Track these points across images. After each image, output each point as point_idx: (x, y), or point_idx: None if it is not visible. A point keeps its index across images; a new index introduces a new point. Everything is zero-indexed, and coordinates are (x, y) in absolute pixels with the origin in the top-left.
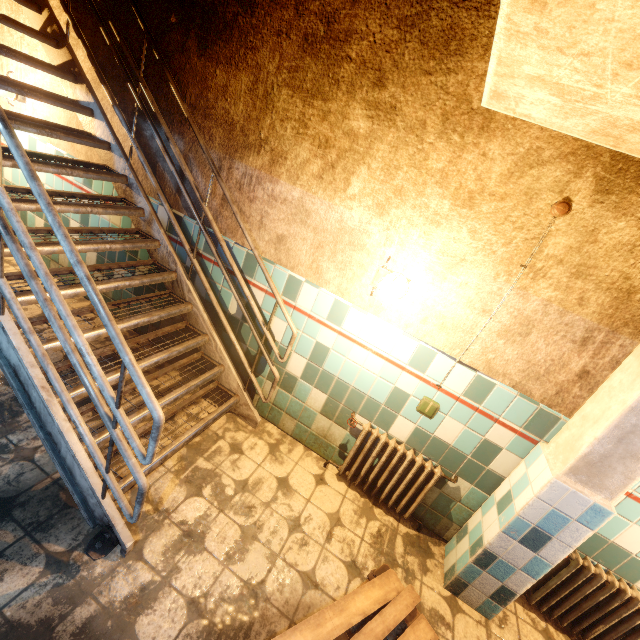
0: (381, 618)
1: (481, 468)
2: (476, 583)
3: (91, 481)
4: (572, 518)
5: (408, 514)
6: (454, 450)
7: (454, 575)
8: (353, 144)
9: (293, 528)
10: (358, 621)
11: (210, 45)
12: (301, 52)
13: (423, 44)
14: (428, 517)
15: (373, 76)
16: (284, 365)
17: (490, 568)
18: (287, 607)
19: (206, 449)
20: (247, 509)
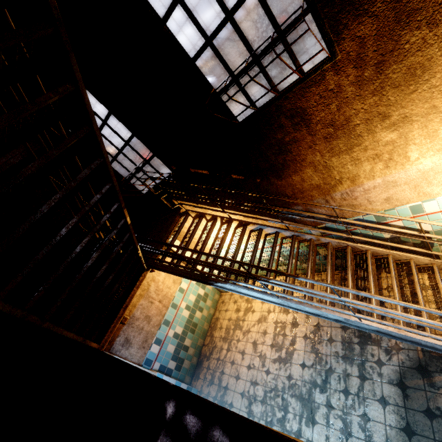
0: None
1: None
2: None
3: None
4: None
5: None
6: None
7: None
8: (394, 145)
9: None
10: None
11: (281, 174)
12: (328, 143)
13: (397, 87)
14: None
15: (378, 119)
16: None
17: None
18: None
19: None
20: None
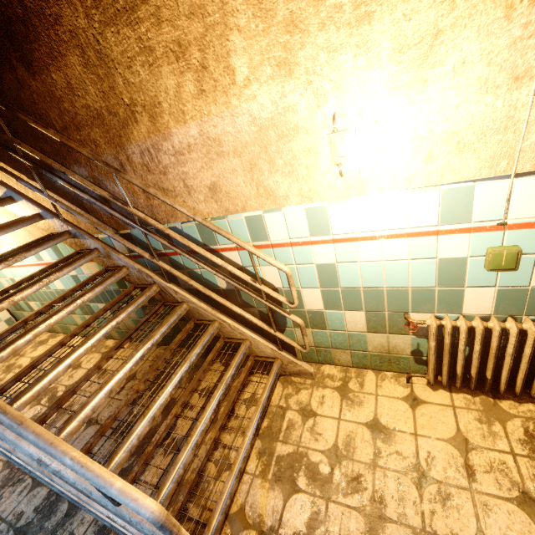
0: None
1: None
2: None
3: None
4: None
5: None
6: None
7: None
8: (205, 20)
9: (419, 482)
10: None
11: (31, 57)
12: None
13: None
14: None
15: None
16: (301, 306)
17: None
18: None
19: (278, 430)
20: (354, 482)
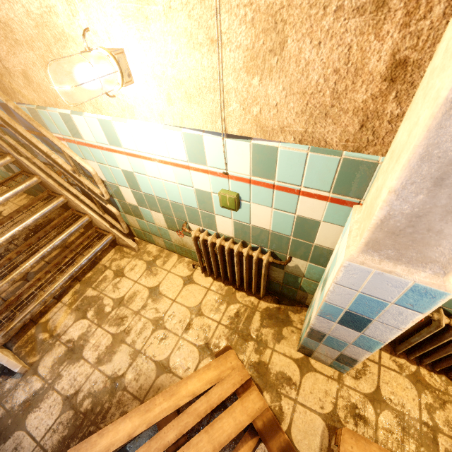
0: (206, 398)
1: (308, 245)
2: (318, 350)
3: None
4: (389, 302)
5: (261, 294)
6: (275, 234)
7: (299, 344)
8: None
9: (156, 327)
10: (186, 402)
11: None
12: None
13: None
14: (286, 291)
15: None
16: (123, 199)
17: (324, 341)
18: (140, 391)
19: (95, 280)
20: (120, 320)
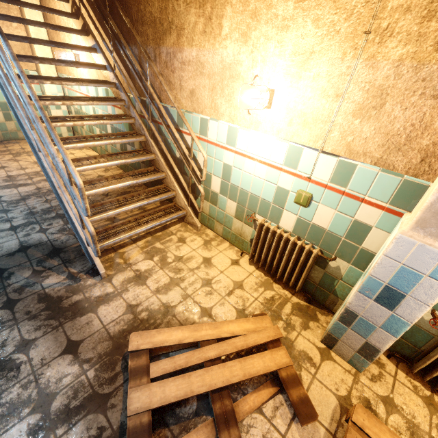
0: (244, 338)
1: (355, 248)
2: (344, 339)
3: (82, 236)
4: (424, 274)
5: (297, 288)
6: (330, 234)
7: (326, 331)
8: None
9: (205, 284)
10: (226, 336)
11: None
12: None
13: None
14: (318, 294)
15: None
16: (209, 186)
17: (353, 325)
18: (186, 322)
19: (163, 239)
20: (178, 270)
